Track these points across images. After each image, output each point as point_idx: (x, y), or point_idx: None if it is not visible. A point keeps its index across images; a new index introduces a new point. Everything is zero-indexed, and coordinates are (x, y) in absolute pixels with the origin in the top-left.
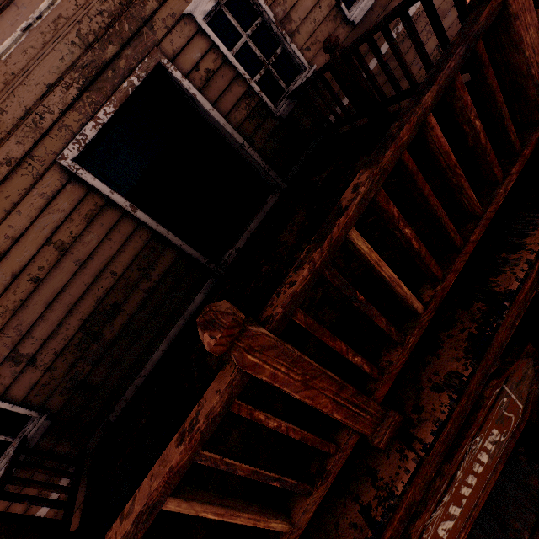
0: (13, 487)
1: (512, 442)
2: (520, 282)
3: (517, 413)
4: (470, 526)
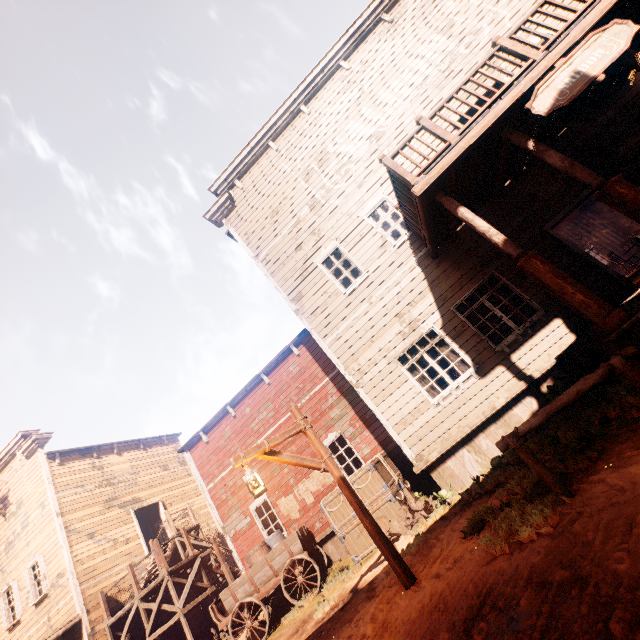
0: (398, 253)
1: (616, 55)
2: (595, 3)
3: (619, 45)
4: (588, 84)
